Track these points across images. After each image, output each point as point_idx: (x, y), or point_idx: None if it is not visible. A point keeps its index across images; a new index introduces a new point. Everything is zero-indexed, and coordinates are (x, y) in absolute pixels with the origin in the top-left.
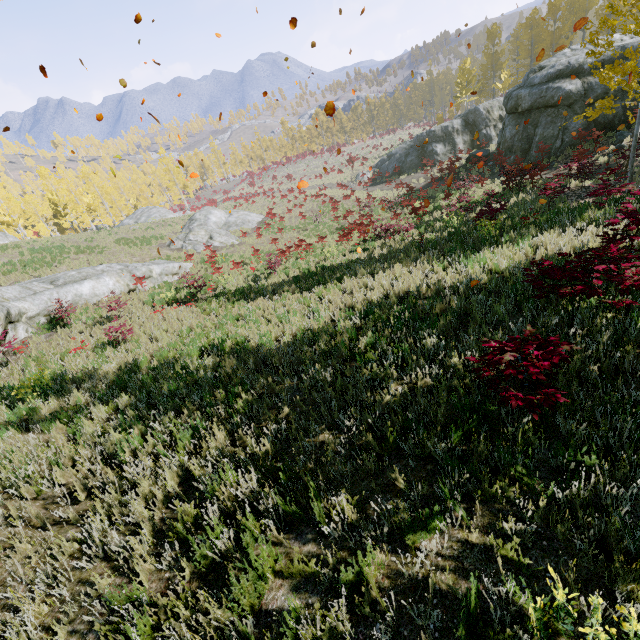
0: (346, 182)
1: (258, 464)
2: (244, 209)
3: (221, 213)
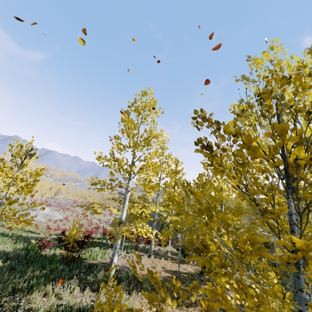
0: (104, 220)
1: (11, 241)
2: (59, 212)
3: (48, 209)
